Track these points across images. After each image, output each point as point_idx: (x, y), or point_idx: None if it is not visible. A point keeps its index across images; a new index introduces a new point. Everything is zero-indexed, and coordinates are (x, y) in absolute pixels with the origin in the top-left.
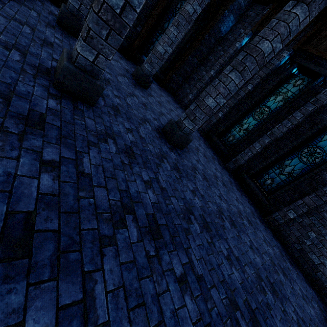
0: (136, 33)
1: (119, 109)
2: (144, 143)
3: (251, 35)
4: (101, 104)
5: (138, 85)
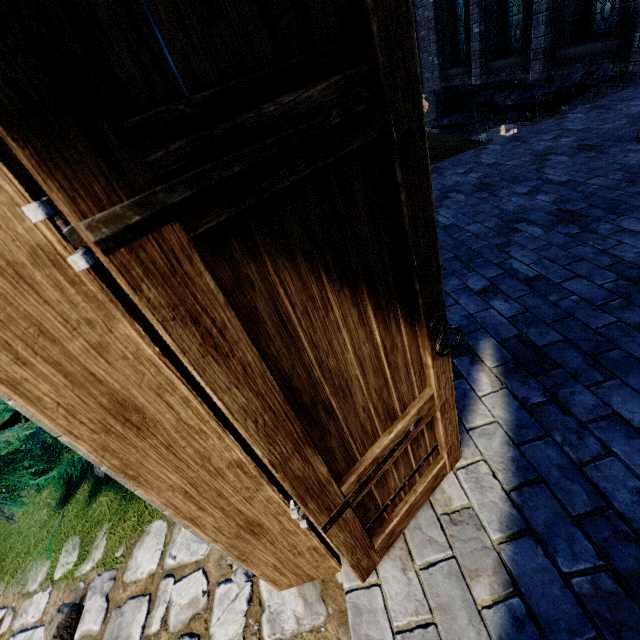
0: None
1: None
2: None
3: None
4: None
5: None
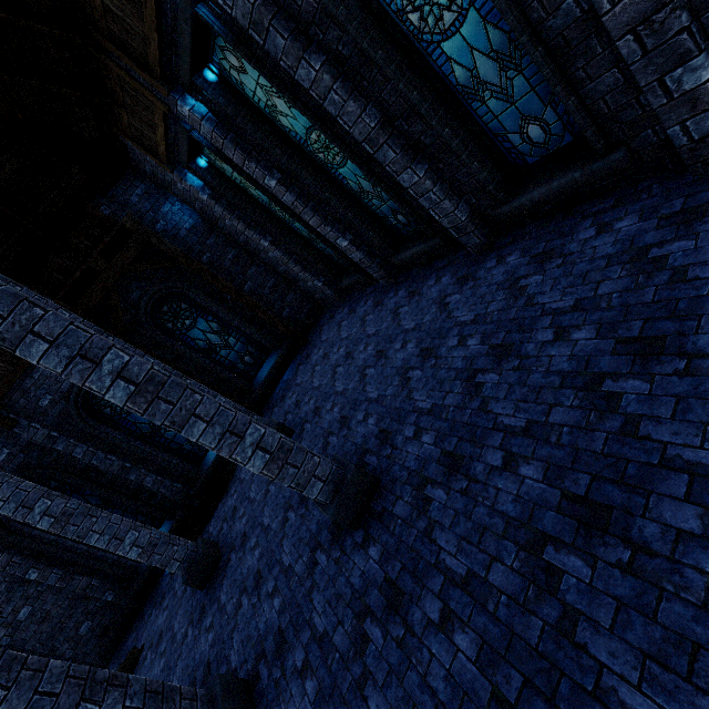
0: None
1: (283, 626)
2: (328, 652)
3: (181, 169)
4: (266, 686)
5: None
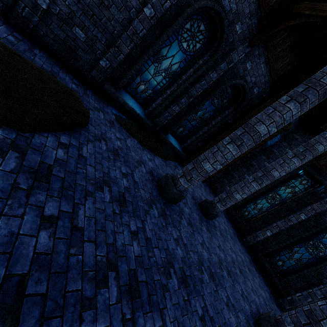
0: (196, 147)
1: None
2: None
3: None
4: None
5: (207, 220)
